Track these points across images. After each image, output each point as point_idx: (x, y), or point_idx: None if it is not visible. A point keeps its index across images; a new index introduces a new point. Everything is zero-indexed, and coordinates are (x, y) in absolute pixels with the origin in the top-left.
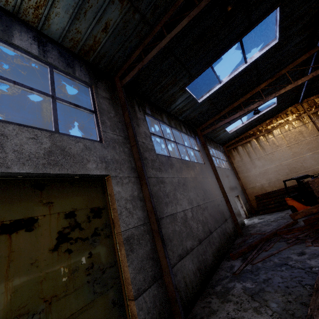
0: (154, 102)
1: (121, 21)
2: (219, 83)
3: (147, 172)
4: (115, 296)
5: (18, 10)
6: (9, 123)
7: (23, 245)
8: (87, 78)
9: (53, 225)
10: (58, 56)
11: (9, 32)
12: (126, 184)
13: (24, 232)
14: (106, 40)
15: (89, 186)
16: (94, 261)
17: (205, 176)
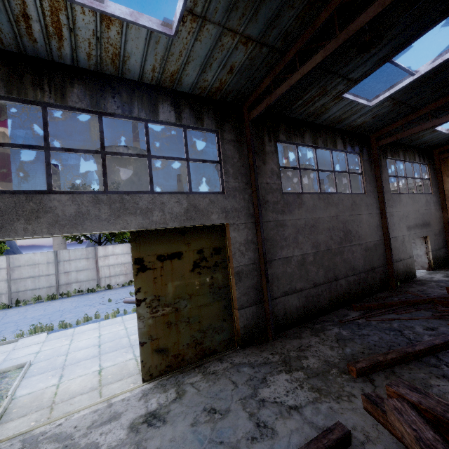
0: (295, 117)
1: (246, 59)
2: (410, 75)
3: (265, 217)
4: (226, 304)
5: (159, 82)
6: (164, 193)
7: (177, 266)
8: (214, 123)
9: (191, 257)
10: (189, 112)
11: (156, 109)
12: (242, 230)
13: (177, 259)
14: (232, 78)
15: (213, 231)
16: (214, 282)
17: (357, 212)
